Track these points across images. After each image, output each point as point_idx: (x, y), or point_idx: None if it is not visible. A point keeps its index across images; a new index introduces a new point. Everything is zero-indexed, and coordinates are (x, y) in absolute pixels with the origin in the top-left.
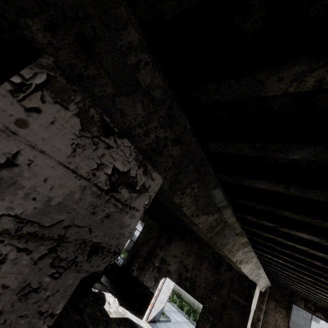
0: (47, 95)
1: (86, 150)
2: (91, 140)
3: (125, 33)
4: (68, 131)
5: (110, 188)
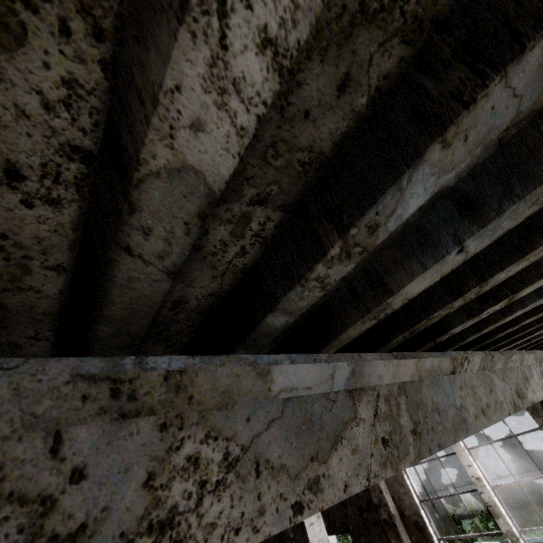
0: None
1: None
2: None
3: None
4: None
5: None
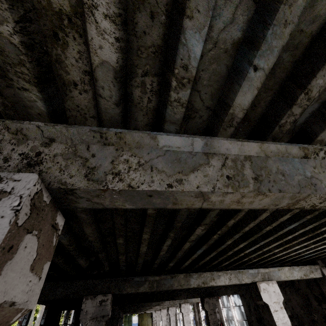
0: (86, 300)
1: (93, 302)
2: (93, 300)
3: (89, 282)
4: (90, 302)
5: (100, 304)
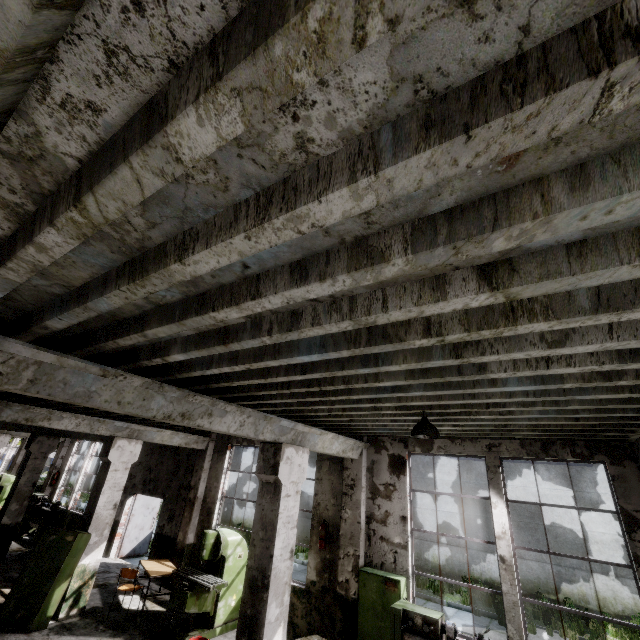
0: None
1: None
2: None
3: None
4: None
5: None
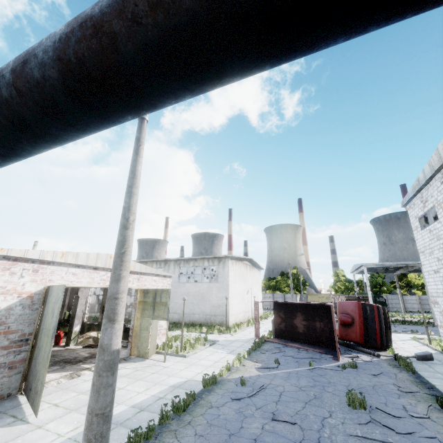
0: None
1: None
2: None
3: None
4: None
5: None
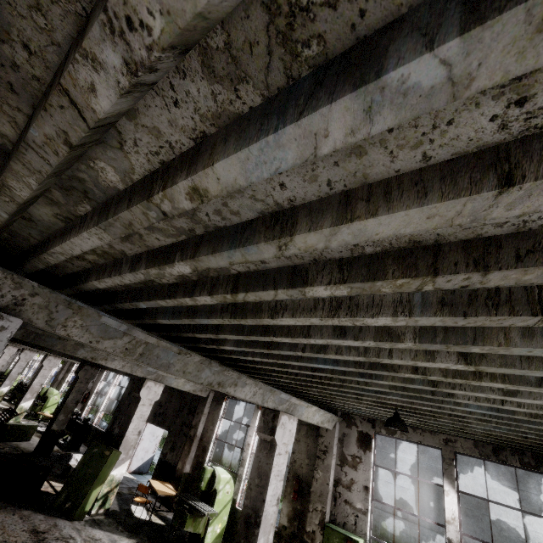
0: None
1: None
2: None
3: None
4: None
5: None
